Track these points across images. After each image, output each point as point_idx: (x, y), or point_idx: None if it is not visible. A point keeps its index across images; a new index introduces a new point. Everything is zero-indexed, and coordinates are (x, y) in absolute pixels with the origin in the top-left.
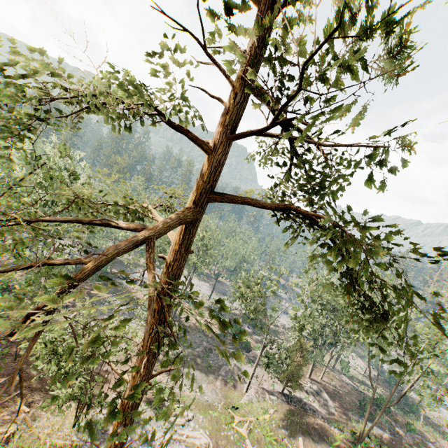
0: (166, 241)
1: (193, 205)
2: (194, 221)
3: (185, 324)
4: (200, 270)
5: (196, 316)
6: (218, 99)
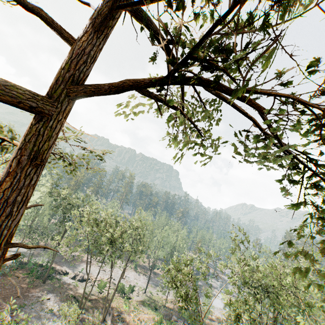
0: (101, 229)
1: (48, 97)
2: (51, 120)
3: (118, 323)
4: (131, 257)
5: (130, 313)
6: (93, 7)
